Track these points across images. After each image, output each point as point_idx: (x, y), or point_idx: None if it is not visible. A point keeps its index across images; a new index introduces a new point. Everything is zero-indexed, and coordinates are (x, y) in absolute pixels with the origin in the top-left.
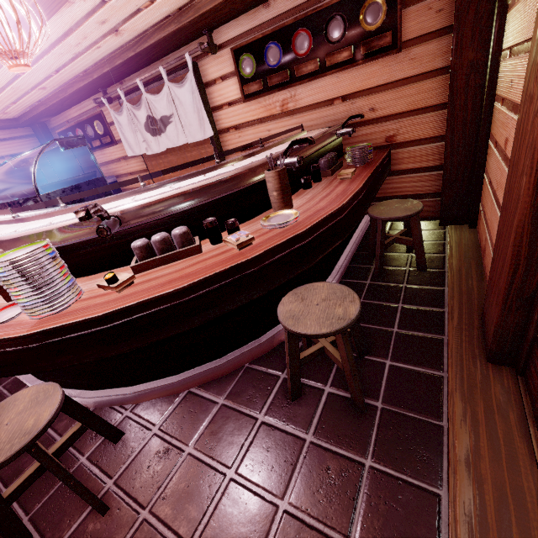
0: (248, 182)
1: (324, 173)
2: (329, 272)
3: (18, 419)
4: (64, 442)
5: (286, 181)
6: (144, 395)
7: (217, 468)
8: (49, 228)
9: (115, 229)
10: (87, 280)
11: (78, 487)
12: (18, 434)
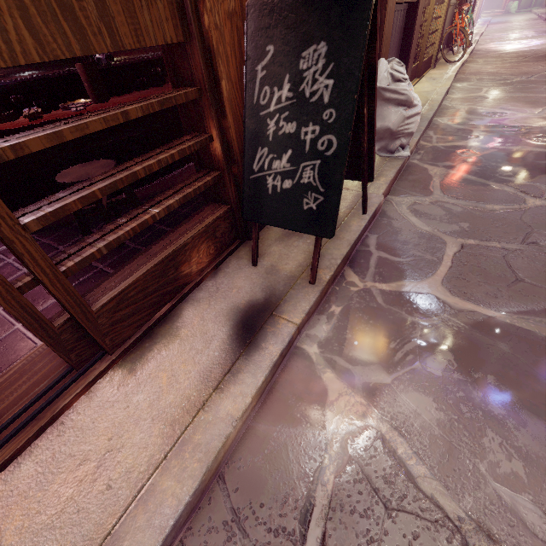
0: (64, 71)
1: None
2: (173, 171)
3: None
4: None
5: (97, 76)
6: None
7: (21, 268)
8: None
9: None
10: None
11: None
12: None
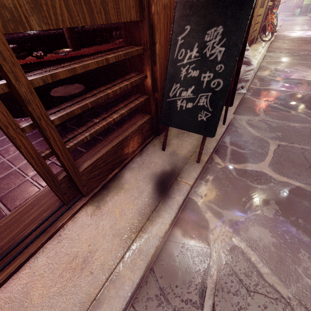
0: (56, 32)
1: (116, 41)
2: None
3: None
4: None
5: (75, 36)
6: None
7: None
8: None
9: None
10: None
11: None
12: None
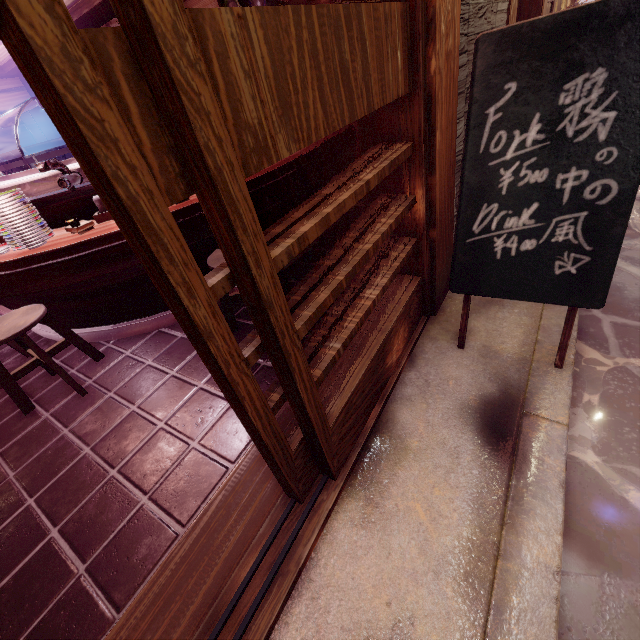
0: None
1: None
2: None
3: (14, 322)
4: (53, 349)
5: None
6: (122, 332)
7: (165, 371)
8: (24, 181)
9: (76, 183)
10: (63, 229)
11: (62, 371)
12: (14, 328)
